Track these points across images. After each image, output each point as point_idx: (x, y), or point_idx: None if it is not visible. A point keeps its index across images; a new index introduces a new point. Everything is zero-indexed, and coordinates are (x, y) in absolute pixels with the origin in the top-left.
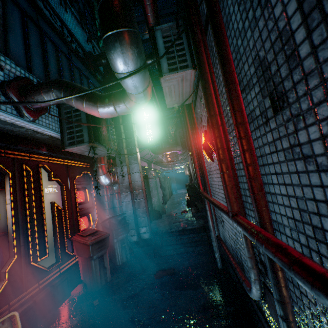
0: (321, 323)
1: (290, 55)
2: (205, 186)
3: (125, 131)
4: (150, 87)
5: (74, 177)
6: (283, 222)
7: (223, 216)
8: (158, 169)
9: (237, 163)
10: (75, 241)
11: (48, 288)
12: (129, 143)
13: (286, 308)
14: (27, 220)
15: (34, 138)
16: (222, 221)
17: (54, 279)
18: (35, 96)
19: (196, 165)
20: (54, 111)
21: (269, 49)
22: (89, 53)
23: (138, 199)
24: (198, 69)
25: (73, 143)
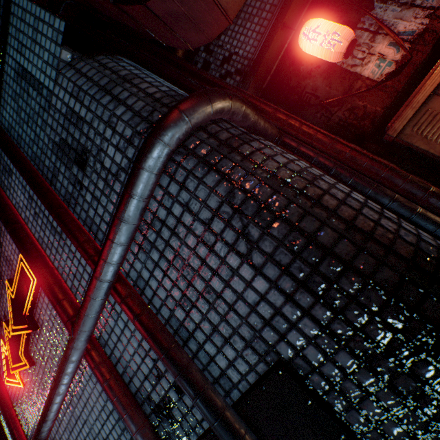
0: (218, 329)
1: (77, 121)
2: None
3: None
4: None
5: None
6: (138, 269)
7: None
8: None
9: (71, 287)
10: None
11: None
12: None
13: (193, 371)
14: None
15: None
16: None
17: None
18: None
19: None
20: None
21: (62, 130)
22: None
23: None
24: None
25: None
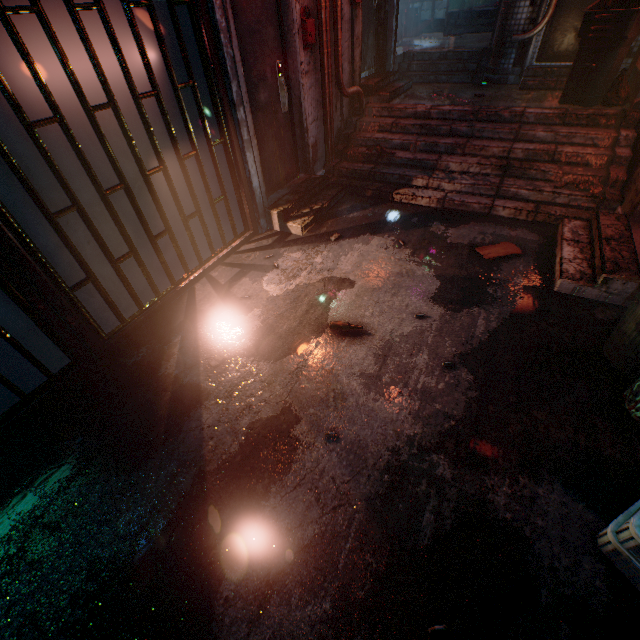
0: None
1: None
2: None
3: None
4: None
5: None
6: None
7: None
8: None
9: None
10: None
11: None
12: None
13: None
14: None
15: None
16: None
17: None
18: None
19: None
20: None
21: None
22: None
23: None
24: None
25: None
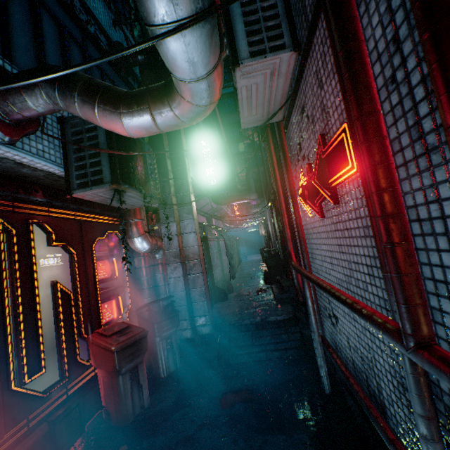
0: None
1: None
2: (297, 255)
3: (174, 168)
4: (220, 71)
5: (93, 239)
6: None
7: (336, 308)
8: (221, 227)
9: None
10: (92, 344)
11: (44, 426)
12: (180, 187)
13: None
14: (5, 315)
15: (19, 175)
16: (332, 316)
17: (56, 408)
18: (9, 95)
19: (286, 222)
20: (53, 130)
21: None
22: (117, 44)
23: (193, 274)
24: (333, 13)
25: (87, 185)
